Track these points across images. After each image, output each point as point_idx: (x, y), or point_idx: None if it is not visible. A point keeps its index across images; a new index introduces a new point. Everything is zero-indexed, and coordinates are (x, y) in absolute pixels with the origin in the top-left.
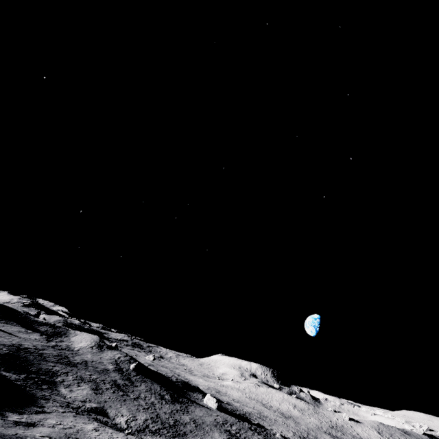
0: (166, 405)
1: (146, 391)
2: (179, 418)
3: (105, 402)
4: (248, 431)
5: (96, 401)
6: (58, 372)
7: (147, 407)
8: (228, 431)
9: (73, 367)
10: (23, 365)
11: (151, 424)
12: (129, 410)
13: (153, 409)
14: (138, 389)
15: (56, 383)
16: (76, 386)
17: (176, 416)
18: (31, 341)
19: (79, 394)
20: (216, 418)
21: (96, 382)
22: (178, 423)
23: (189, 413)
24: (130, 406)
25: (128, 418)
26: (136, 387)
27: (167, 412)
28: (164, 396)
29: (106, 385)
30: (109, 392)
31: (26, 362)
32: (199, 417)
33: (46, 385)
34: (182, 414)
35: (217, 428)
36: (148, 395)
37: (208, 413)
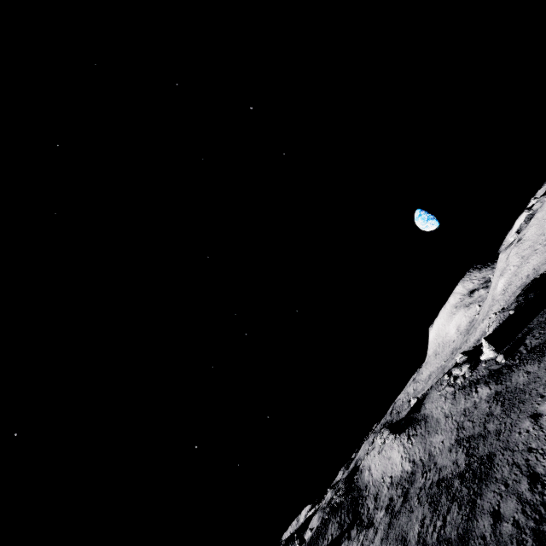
0: None
1: None
2: None
3: None
4: None
5: None
6: (540, 505)
7: None
8: None
9: (494, 465)
10: None
11: None
12: None
13: None
14: None
15: None
16: None
17: None
18: None
19: None
20: None
21: None
22: None
23: None
24: None
25: None
26: None
27: None
28: None
29: None
30: None
31: None
32: None
33: None
34: None
35: None
36: None
37: None
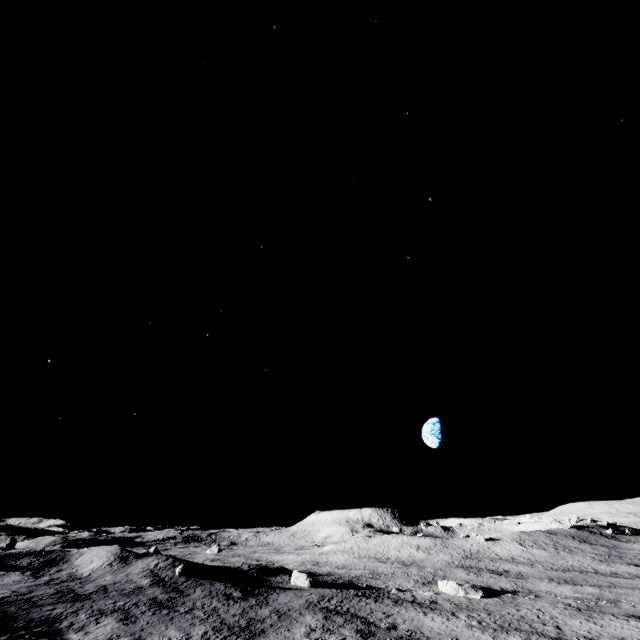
0: (235, 605)
1: (204, 596)
2: (254, 615)
3: (143, 631)
4: (353, 599)
5: (127, 634)
6: (62, 616)
7: (206, 617)
8: (325, 608)
9: (84, 601)
10: (2, 624)
11: (213, 636)
12: (180, 629)
13: (215, 616)
14: (191, 598)
15: (61, 631)
16: (94, 625)
17: (250, 613)
18: (8, 587)
19: (100, 632)
20: (308, 597)
21: (124, 609)
22: (253, 622)
23: (270, 605)
24: (181, 623)
25: (179, 639)
26: (187, 596)
27: (236, 614)
28: (232, 595)
29: (141, 609)
30: (146, 616)
31: (5, 618)
32: (285, 604)
33: (44, 638)
34: (258, 609)
35: (310, 609)
36: (207, 601)
37: (298, 596)
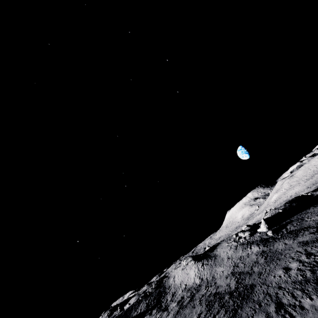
0: None
1: None
2: None
3: None
4: None
5: None
6: None
7: None
8: None
9: (254, 291)
10: None
11: None
12: None
13: None
14: None
15: None
16: None
17: None
18: None
19: None
20: None
21: None
22: None
23: None
24: None
25: None
26: None
27: None
28: None
29: None
30: None
31: None
32: None
33: None
34: None
35: None
36: None
37: None
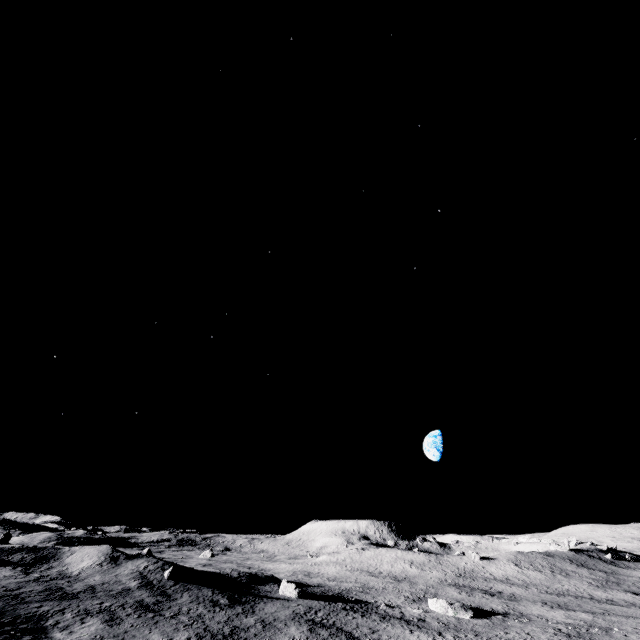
0: (221, 612)
1: (190, 602)
2: (239, 623)
3: (126, 633)
4: (341, 612)
5: (111, 635)
6: (48, 613)
7: (190, 623)
8: (311, 620)
9: (71, 600)
10: None
11: None
12: (164, 633)
13: (200, 622)
14: (177, 602)
15: (46, 629)
16: (79, 624)
17: (235, 621)
18: None
19: (84, 633)
20: (295, 608)
21: (110, 610)
22: (237, 630)
23: (256, 614)
24: (165, 628)
25: None
26: (174, 601)
27: (221, 621)
28: (219, 601)
29: (127, 611)
30: (131, 619)
31: None
32: (271, 614)
33: (29, 635)
34: (244, 618)
35: (296, 621)
36: (193, 606)
37: (285, 606)
